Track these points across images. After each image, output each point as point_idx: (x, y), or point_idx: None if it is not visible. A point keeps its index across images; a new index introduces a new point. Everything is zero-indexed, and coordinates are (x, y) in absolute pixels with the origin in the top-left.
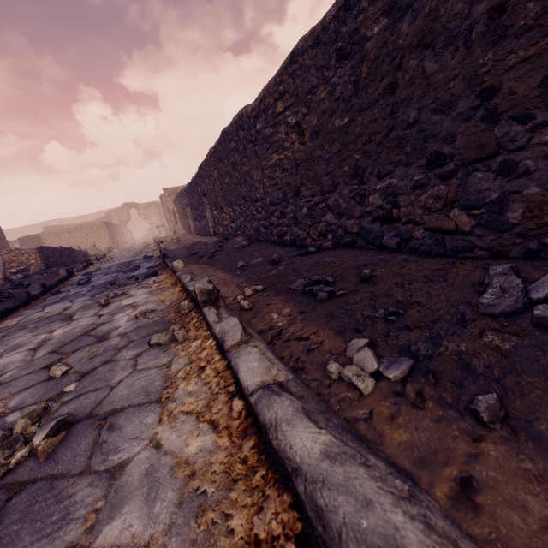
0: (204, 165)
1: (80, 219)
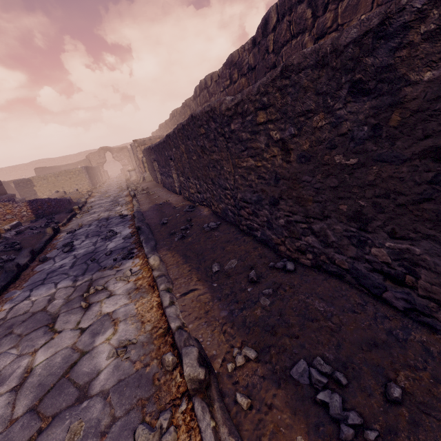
0: (171, 136)
1: (64, 159)
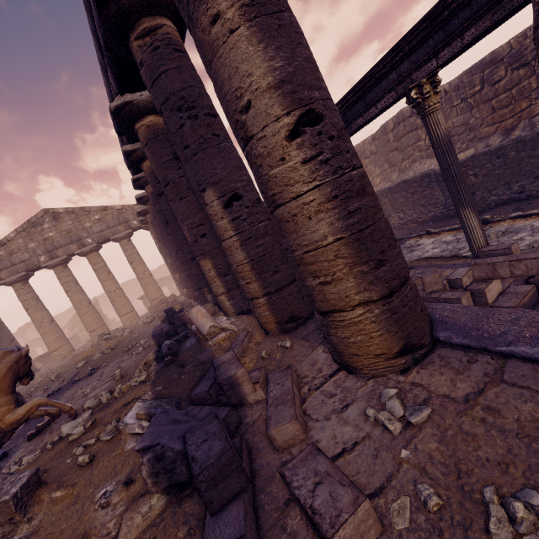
0: None
1: None
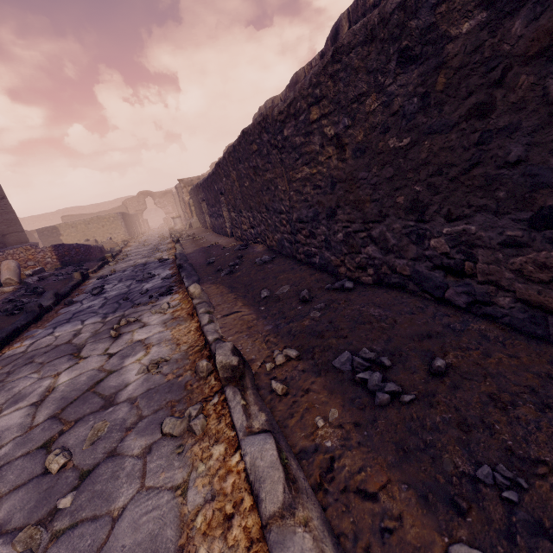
0: (221, 164)
1: (97, 207)
